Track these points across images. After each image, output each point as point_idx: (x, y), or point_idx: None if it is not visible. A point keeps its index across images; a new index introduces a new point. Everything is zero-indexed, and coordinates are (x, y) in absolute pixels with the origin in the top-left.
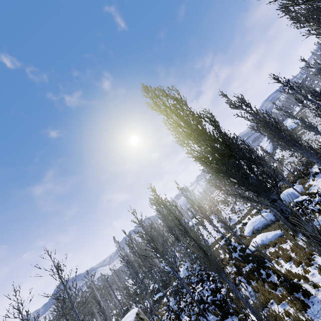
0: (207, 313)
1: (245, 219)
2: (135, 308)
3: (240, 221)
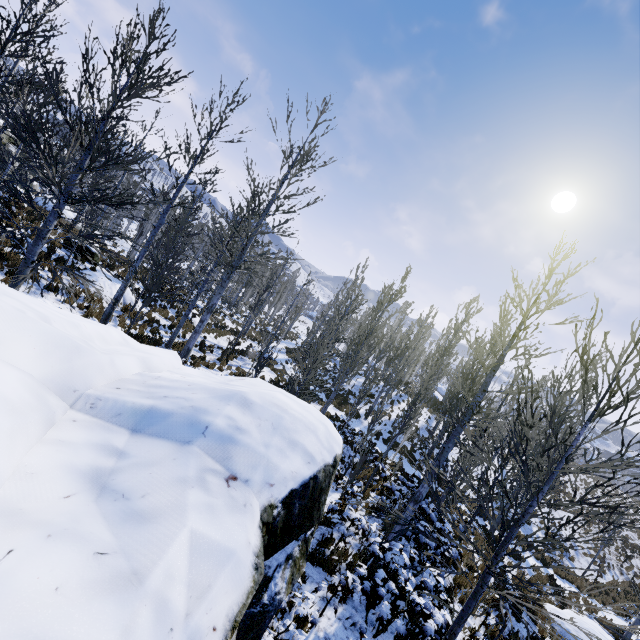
0: (382, 632)
1: (560, 578)
2: (339, 436)
3: (547, 563)
